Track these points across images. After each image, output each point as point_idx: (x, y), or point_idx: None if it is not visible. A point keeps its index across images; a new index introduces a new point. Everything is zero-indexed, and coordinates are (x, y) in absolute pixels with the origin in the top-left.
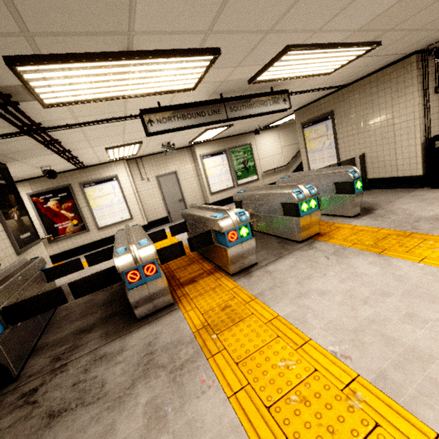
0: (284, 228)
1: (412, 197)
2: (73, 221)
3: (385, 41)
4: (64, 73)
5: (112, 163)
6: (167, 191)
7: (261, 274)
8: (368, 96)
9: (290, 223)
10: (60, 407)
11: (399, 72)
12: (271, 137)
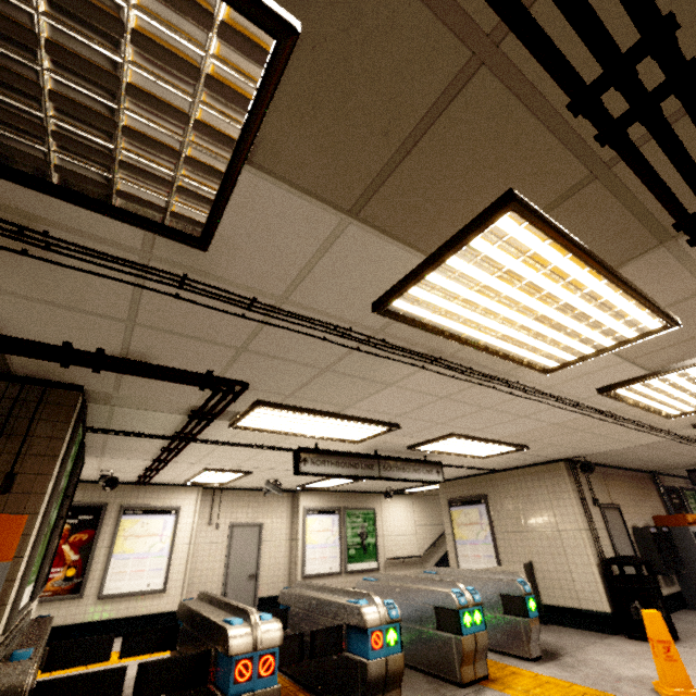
0: (437, 653)
1: (606, 645)
2: (69, 569)
3: (532, 446)
4: (280, 414)
5: (182, 487)
6: (238, 554)
7: None
8: (524, 489)
9: (447, 646)
10: None
11: (551, 473)
12: (403, 507)
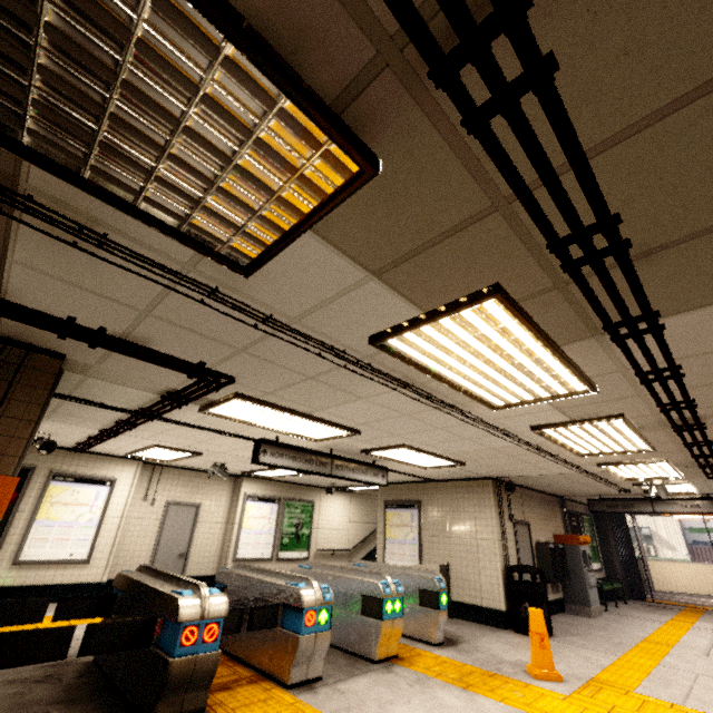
0: (358, 634)
1: (497, 637)
2: None
3: (469, 464)
4: (254, 408)
5: (121, 459)
6: (170, 532)
7: (330, 691)
8: (455, 500)
9: (368, 628)
10: None
11: (480, 489)
12: (341, 503)
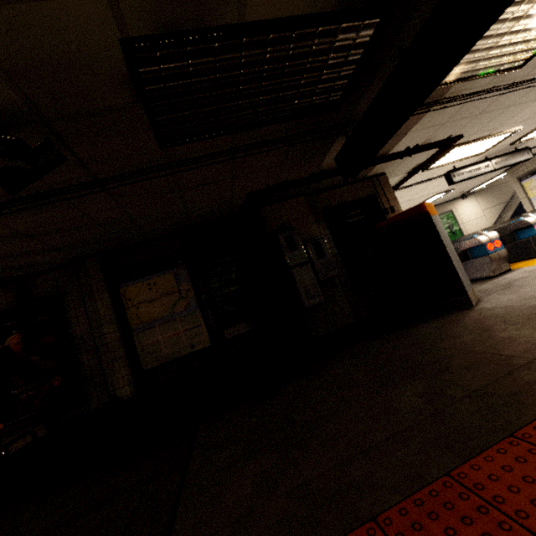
0: None
1: None
2: None
3: None
4: (457, 150)
5: None
6: None
7: None
8: None
9: None
10: (504, 284)
11: None
12: (470, 203)
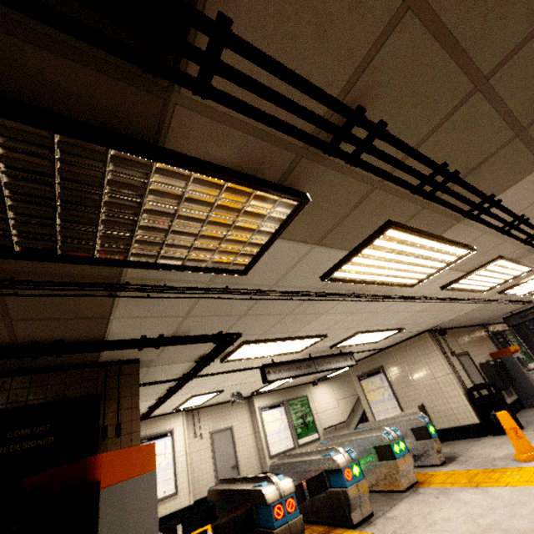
0: (383, 476)
1: (482, 444)
2: None
3: (406, 327)
4: (255, 346)
5: (171, 415)
6: (220, 453)
7: (383, 520)
8: (406, 356)
9: (388, 469)
10: None
11: (421, 341)
12: (325, 389)
